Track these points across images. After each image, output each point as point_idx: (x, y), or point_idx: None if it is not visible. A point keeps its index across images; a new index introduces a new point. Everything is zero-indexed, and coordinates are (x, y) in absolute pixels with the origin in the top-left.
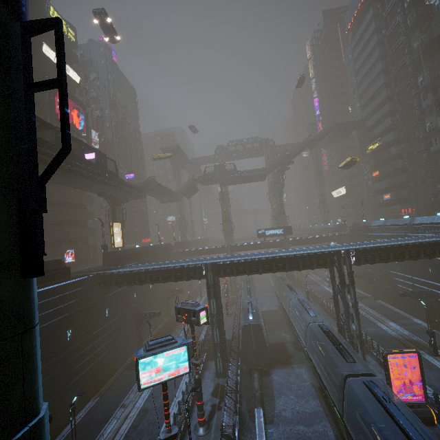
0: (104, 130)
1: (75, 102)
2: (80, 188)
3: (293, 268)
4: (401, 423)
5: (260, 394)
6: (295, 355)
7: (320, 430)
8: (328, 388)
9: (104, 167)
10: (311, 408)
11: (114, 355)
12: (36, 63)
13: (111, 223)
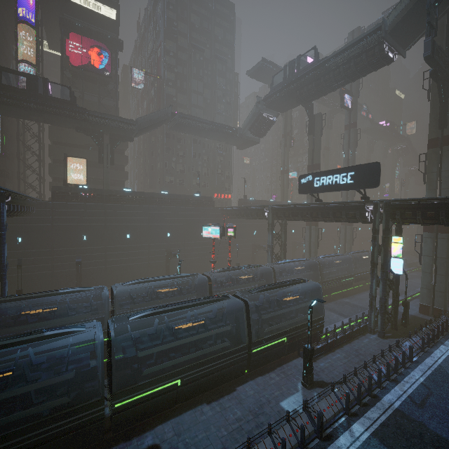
0: (160, 68)
1: (107, 41)
2: (51, 123)
3: None
4: None
5: None
6: None
7: None
8: None
9: (43, 93)
10: None
11: (28, 282)
12: (69, 14)
13: (66, 157)
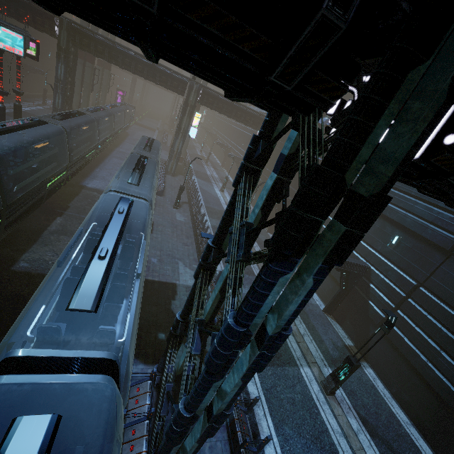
0: None
1: None
2: None
3: None
4: None
5: None
6: None
7: None
8: None
9: None
10: None
11: None
12: None
13: None
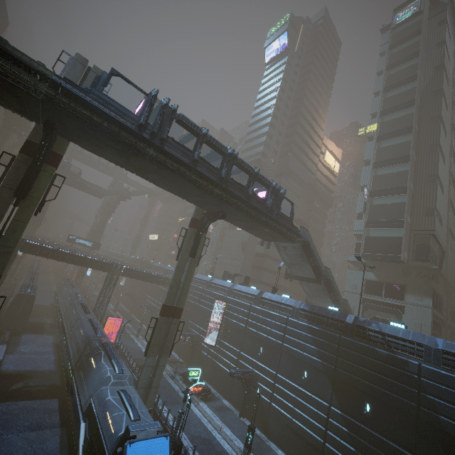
0: None
1: None
2: None
3: (84, 265)
4: (94, 325)
5: (9, 340)
6: (49, 330)
7: (46, 357)
8: (67, 331)
9: None
10: (46, 350)
11: None
12: None
13: None
